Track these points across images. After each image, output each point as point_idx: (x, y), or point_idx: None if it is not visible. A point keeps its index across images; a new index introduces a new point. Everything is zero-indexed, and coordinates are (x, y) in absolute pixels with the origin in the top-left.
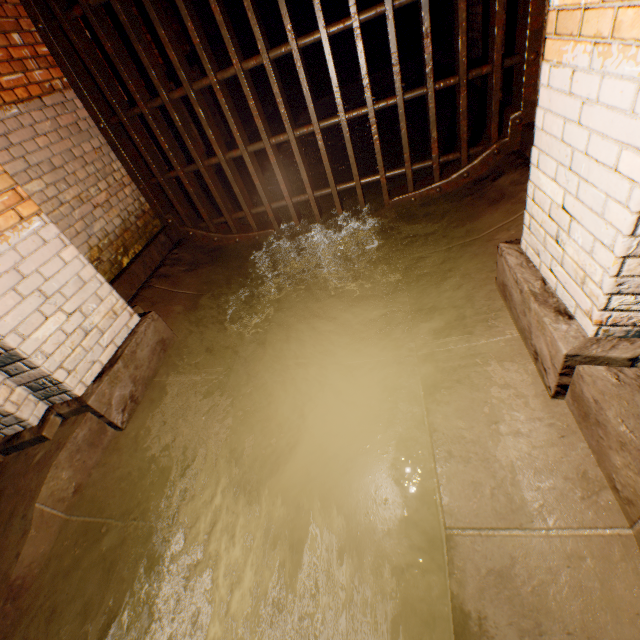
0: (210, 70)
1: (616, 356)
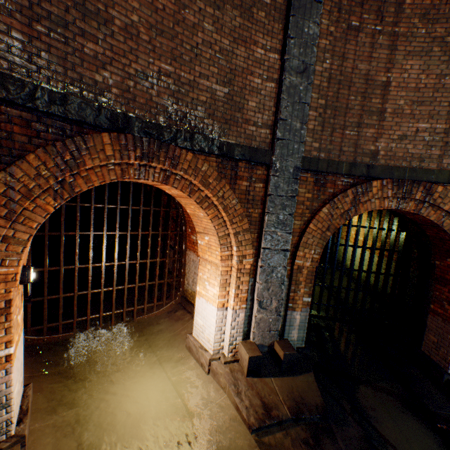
0: (78, 264)
1: (217, 357)
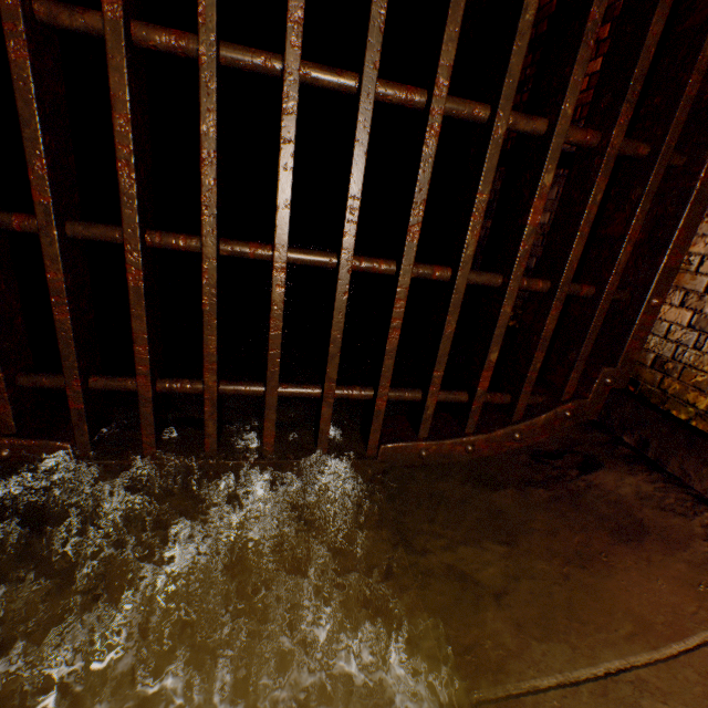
0: None
1: None
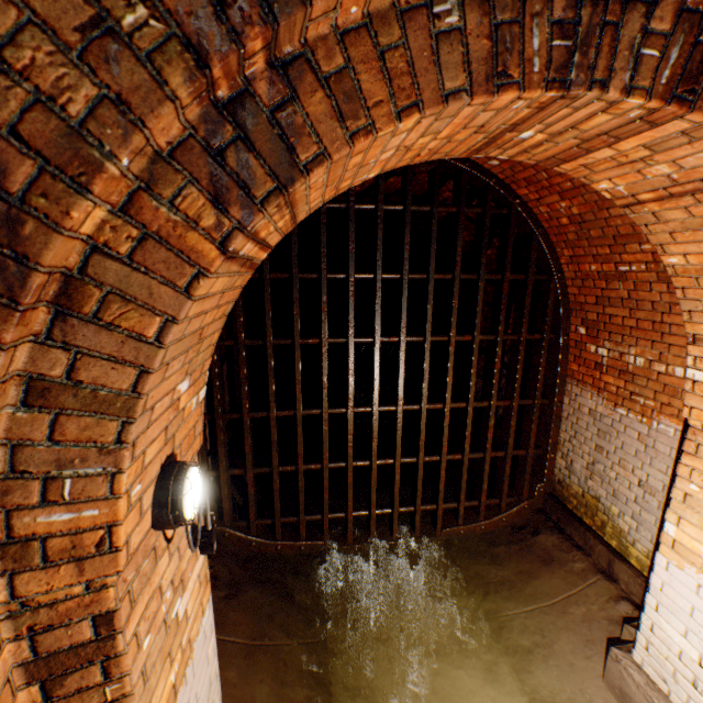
0: (327, 407)
1: None
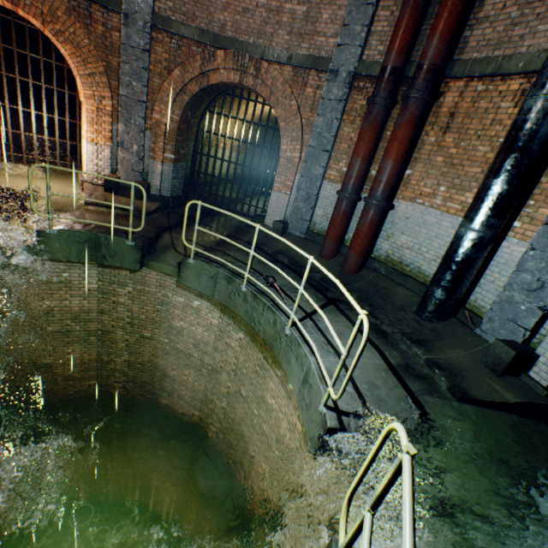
0: None
1: (90, 181)
